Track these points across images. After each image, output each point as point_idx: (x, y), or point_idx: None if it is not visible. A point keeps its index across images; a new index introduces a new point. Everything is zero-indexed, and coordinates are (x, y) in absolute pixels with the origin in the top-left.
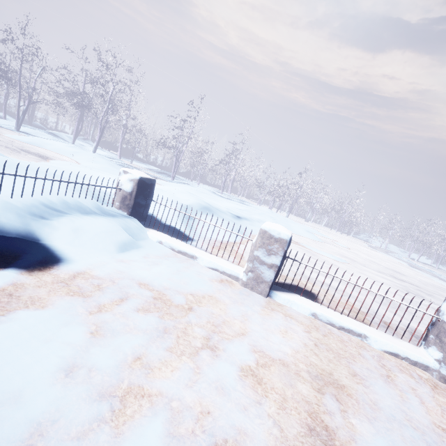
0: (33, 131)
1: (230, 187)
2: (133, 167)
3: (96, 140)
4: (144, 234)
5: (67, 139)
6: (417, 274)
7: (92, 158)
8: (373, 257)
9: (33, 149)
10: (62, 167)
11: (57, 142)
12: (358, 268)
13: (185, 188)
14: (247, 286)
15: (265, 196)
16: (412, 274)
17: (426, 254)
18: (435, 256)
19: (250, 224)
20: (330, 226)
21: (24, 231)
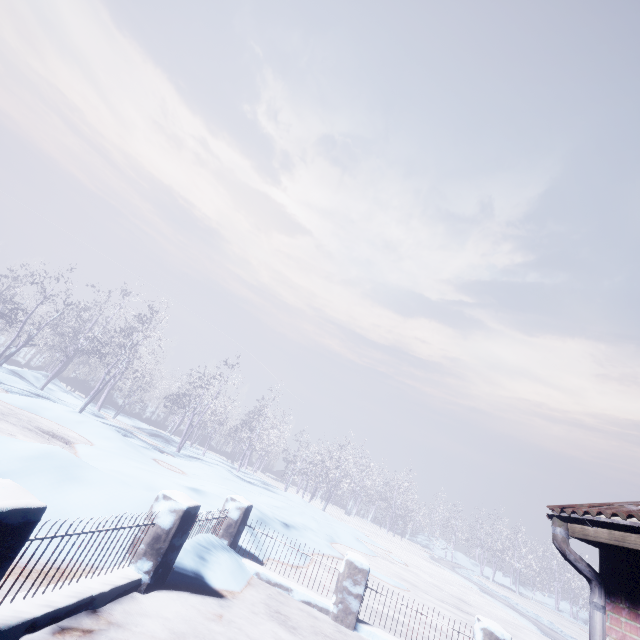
0: (5, 376)
1: (247, 458)
2: (131, 433)
3: (91, 394)
4: (244, 565)
5: (33, 381)
6: (488, 603)
7: (102, 432)
8: (436, 578)
9: (30, 418)
10: (128, 473)
11: (56, 405)
12: (420, 597)
13: (208, 472)
14: (337, 618)
15: (296, 476)
16: (482, 604)
17: (502, 568)
18: (512, 571)
19: (300, 534)
20: (378, 521)
21: (196, 571)
